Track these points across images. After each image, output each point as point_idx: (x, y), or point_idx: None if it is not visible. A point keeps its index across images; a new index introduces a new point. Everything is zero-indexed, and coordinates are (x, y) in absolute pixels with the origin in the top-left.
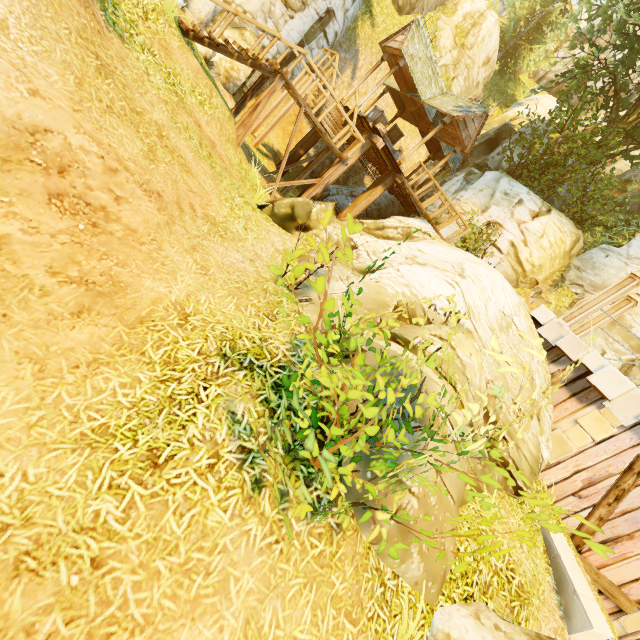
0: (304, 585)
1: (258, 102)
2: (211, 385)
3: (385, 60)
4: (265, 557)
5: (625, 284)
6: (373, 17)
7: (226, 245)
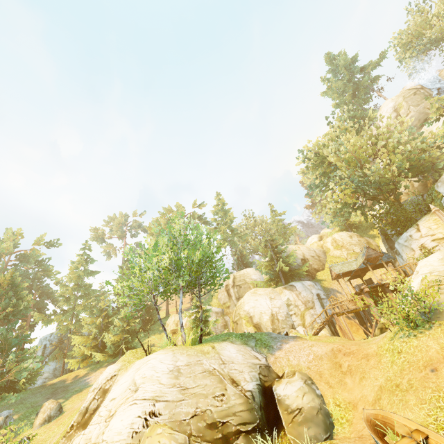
0: (443, 334)
1: (338, 326)
2: (394, 342)
3: (338, 279)
4: (429, 338)
5: (437, 214)
6: (322, 279)
7: (373, 341)
